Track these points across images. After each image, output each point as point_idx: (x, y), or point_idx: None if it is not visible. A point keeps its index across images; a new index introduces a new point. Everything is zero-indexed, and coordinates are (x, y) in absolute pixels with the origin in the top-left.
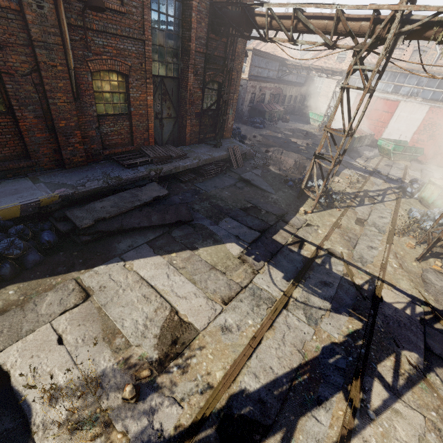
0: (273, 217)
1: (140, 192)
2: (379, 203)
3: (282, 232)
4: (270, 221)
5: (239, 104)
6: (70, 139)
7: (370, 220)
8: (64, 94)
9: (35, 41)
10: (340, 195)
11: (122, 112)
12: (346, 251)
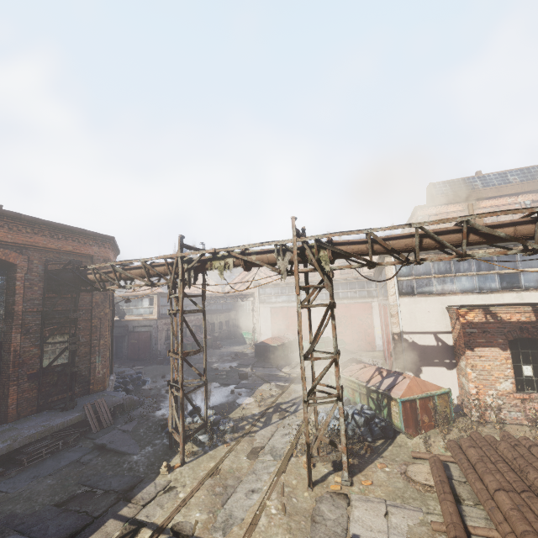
0: (110, 499)
1: None
2: (290, 414)
3: (110, 523)
4: (99, 509)
5: (153, 344)
6: None
7: (269, 444)
8: None
9: None
10: (231, 422)
11: None
12: (204, 517)
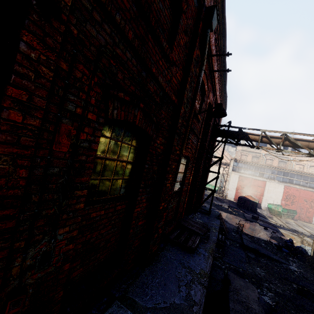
0: None
1: (239, 295)
2: None
3: None
4: None
5: None
6: (159, 223)
7: None
8: (171, 175)
9: (177, 128)
10: None
11: (178, 189)
12: None
